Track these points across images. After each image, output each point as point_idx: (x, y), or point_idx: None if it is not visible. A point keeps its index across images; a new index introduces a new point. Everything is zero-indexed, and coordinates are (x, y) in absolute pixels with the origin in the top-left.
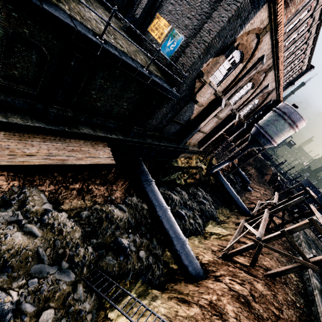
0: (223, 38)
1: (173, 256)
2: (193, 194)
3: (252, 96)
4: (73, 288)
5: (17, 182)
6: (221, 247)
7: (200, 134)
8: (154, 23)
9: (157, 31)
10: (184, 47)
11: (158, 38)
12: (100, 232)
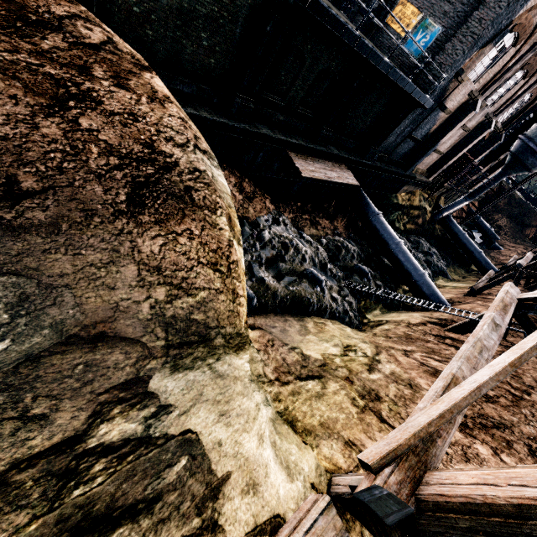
0: (496, 25)
1: (412, 288)
2: (416, 243)
3: (521, 90)
4: (340, 289)
5: (273, 207)
6: (463, 292)
7: (434, 156)
8: (396, 11)
9: (401, 22)
10: (441, 42)
11: (401, 32)
12: (340, 257)
